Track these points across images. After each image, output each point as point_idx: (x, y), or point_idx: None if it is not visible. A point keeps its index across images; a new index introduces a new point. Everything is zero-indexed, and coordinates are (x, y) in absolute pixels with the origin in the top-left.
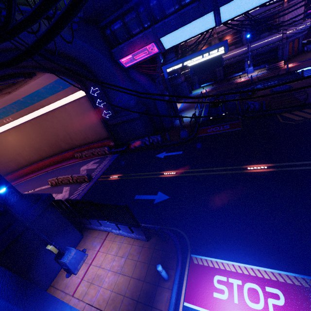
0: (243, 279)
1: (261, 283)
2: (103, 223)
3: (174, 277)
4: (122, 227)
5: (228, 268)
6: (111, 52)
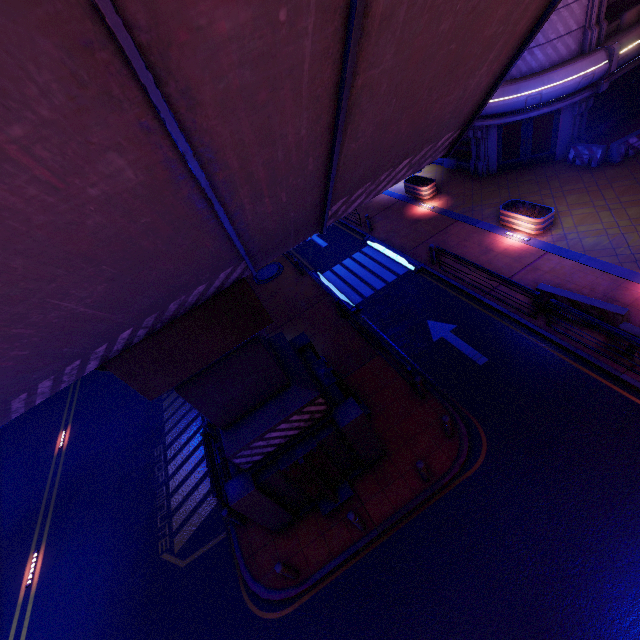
0: None
1: None
2: None
3: None
4: None
5: None
6: None
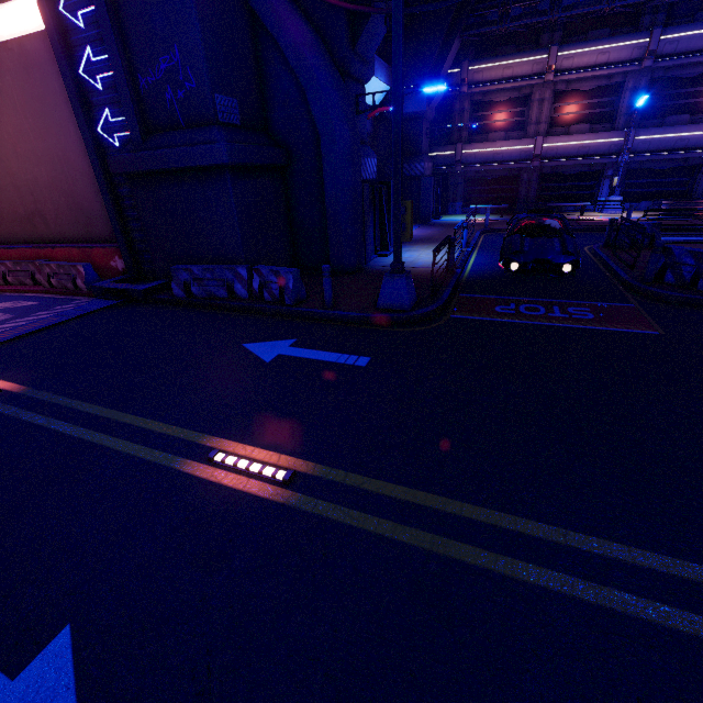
0: None
1: None
2: None
3: None
4: None
5: None
6: None
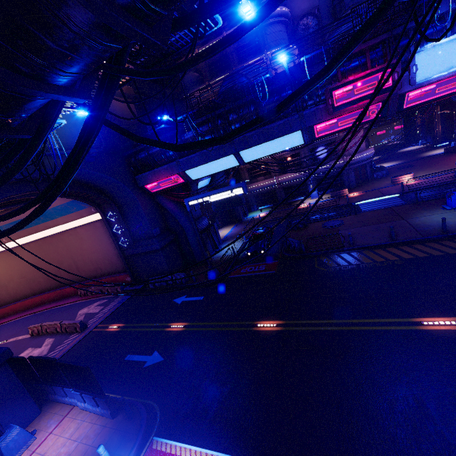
0: None
1: None
2: (68, 391)
3: None
4: (86, 398)
5: (183, 454)
6: (135, 178)
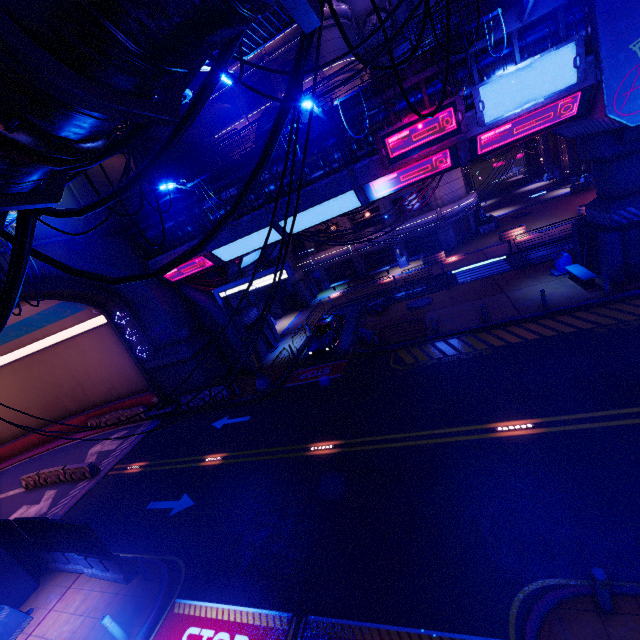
0: (218, 628)
1: (235, 630)
2: (70, 557)
3: (136, 637)
4: (93, 562)
5: (209, 614)
6: (146, 265)
